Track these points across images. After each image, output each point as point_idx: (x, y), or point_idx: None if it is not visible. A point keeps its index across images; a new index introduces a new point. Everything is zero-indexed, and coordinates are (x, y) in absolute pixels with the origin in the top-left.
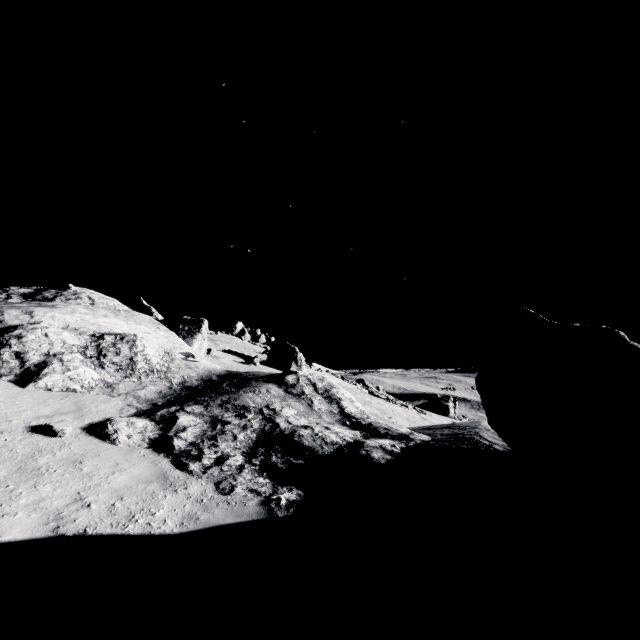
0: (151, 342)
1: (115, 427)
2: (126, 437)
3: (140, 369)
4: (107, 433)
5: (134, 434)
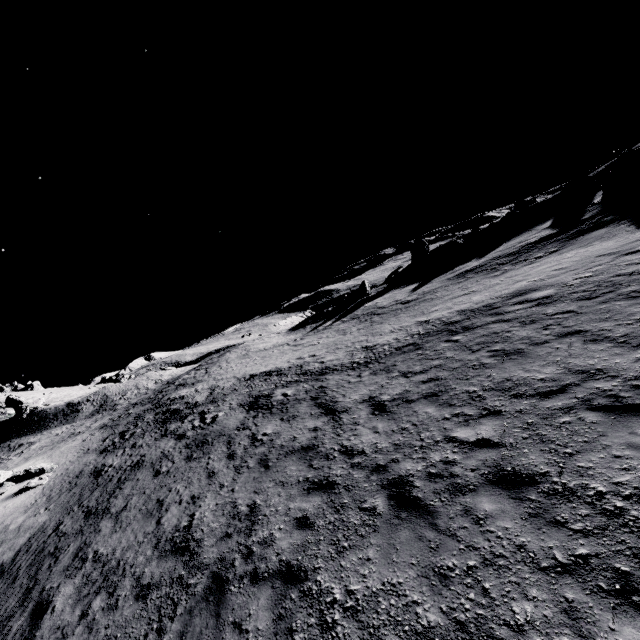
0: None
1: None
2: None
3: None
4: None
5: None
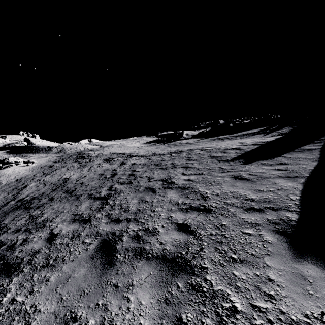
0: None
1: (0, 147)
2: (2, 147)
3: None
4: (0, 147)
5: (2, 147)
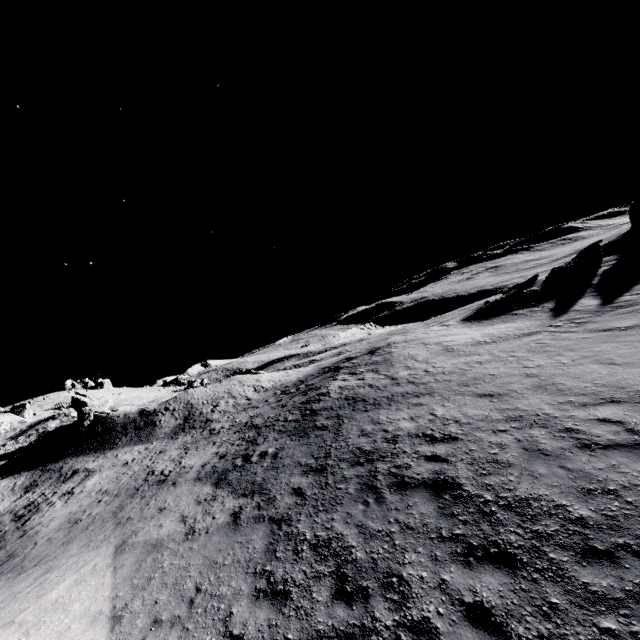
0: (4, 423)
1: (3, 444)
2: (7, 445)
3: (3, 432)
4: (2, 446)
5: (9, 444)
